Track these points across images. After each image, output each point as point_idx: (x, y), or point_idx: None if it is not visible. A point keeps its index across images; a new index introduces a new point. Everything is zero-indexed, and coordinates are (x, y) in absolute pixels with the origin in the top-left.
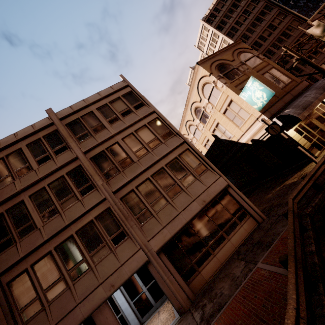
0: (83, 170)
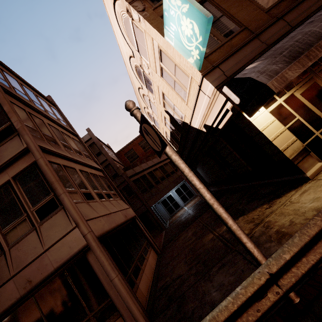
0: None
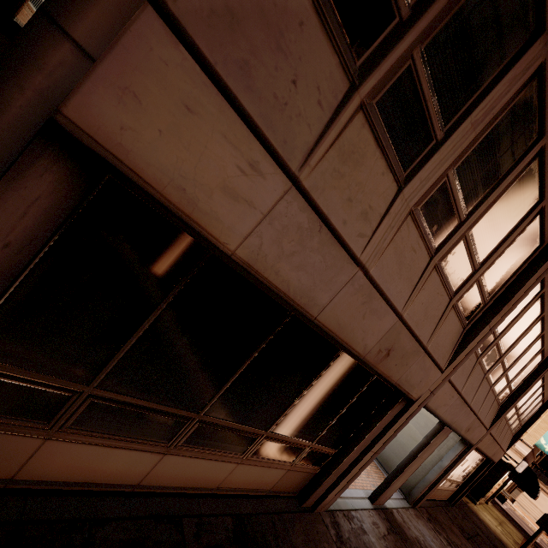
0: None
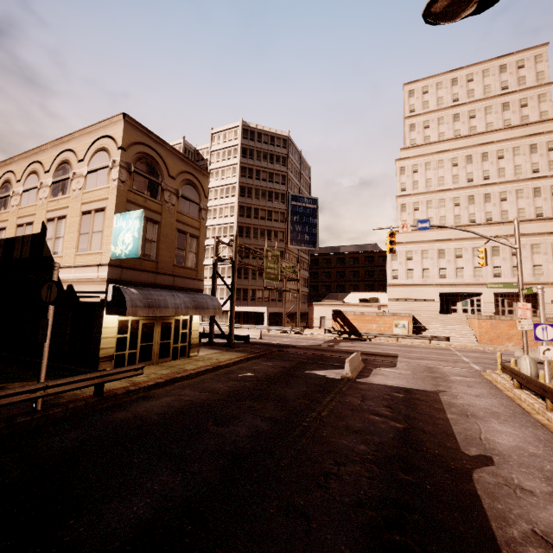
0: None
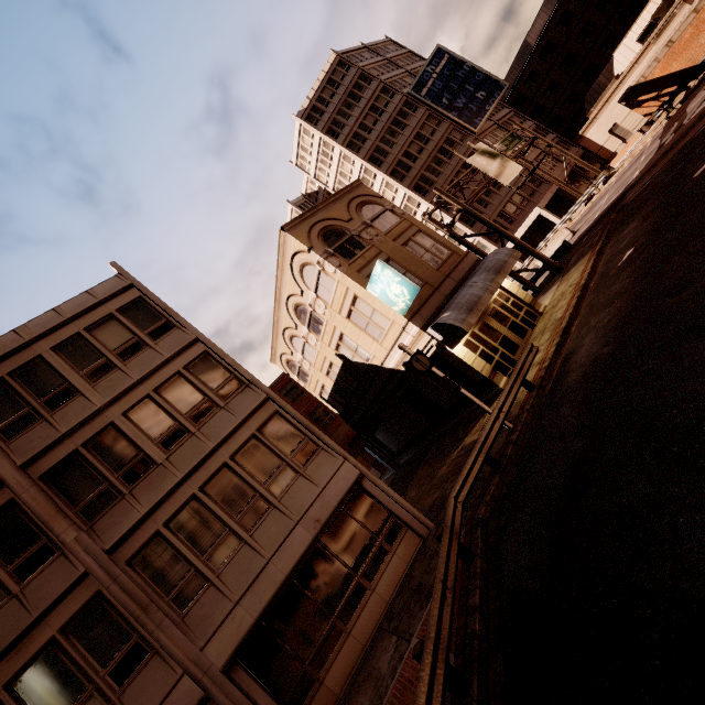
0: (20, 513)
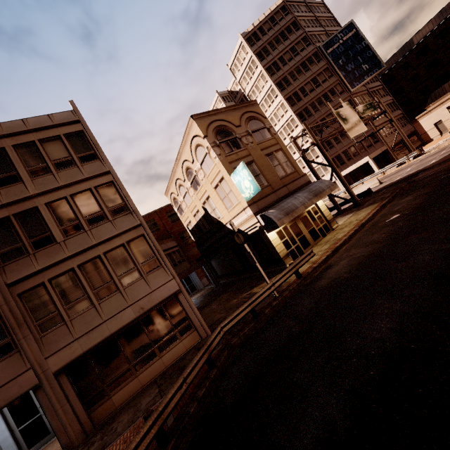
0: None
